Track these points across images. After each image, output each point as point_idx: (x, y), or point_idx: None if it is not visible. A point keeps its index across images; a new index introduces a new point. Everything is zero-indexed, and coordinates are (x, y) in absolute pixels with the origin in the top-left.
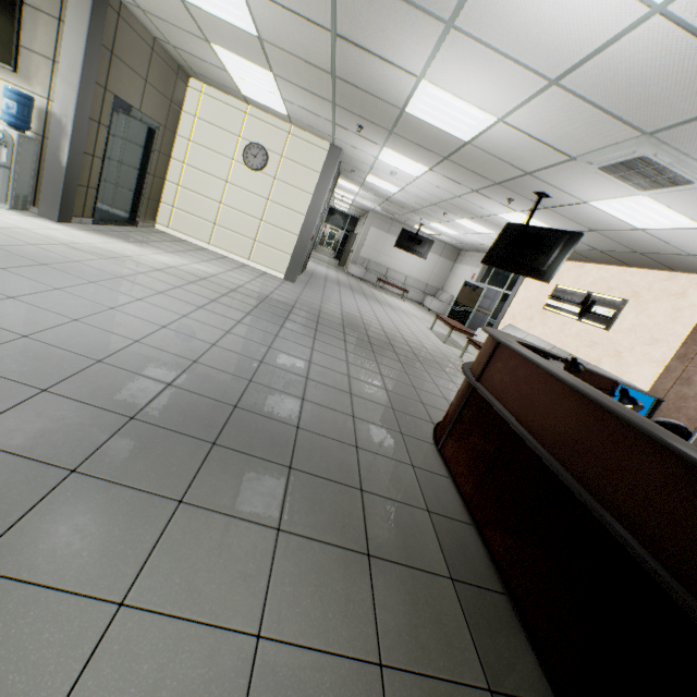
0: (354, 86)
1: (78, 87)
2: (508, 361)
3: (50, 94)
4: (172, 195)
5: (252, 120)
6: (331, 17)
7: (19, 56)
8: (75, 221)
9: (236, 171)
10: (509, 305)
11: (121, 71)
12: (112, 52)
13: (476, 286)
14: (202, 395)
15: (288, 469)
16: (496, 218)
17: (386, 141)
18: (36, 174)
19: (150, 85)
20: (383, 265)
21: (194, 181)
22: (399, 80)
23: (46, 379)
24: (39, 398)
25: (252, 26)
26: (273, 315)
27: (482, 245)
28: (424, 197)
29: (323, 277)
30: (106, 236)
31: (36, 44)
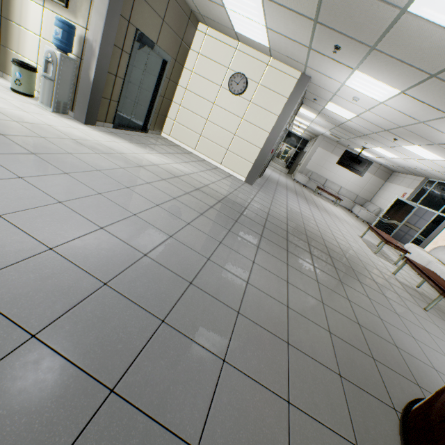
0: None
1: (105, 17)
2: None
3: (87, 24)
4: (175, 112)
5: (239, 54)
6: None
7: None
8: (99, 124)
9: (222, 95)
10: (443, 227)
11: (143, 8)
12: None
13: (407, 204)
14: (69, 362)
15: None
16: None
17: (361, 61)
18: (74, 87)
19: (166, 24)
20: (323, 176)
21: (191, 102)
22: None
23: None
24: None
25: None
26: (225, 216)
27: (422, 170)
28: (378, 123)
29: (276, 181)
30: (115, 137)
31: None
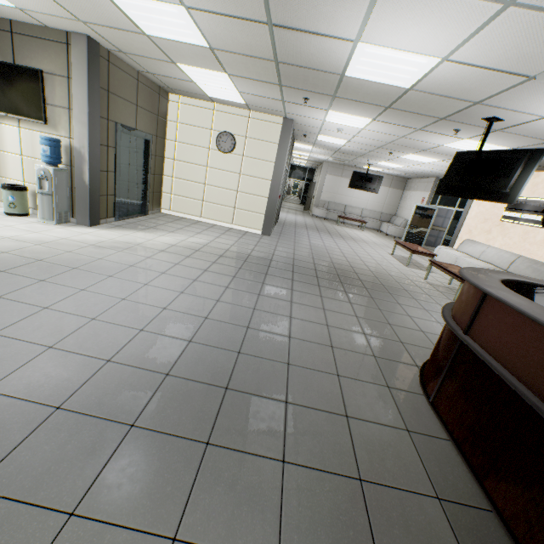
0: (295, 66)
1: (88, 124)
2: (503, 315)
3: (71, 134)
4: (169, 185)
5: (219, 114)
6: (265, 11)
7: (46, 112)
8: (102, 222)
9: (213, 157)
10: (463, 221)
11: (117, 103)
12: (108, 91)
13: (427, 209)
14: (195, 381)
15: (281, 465)
16: (441, 148)
17: (330, 105)
18: (71, 194)
19: (140, 107)
20: (341, 203)
21: (183, 171)
22: (335, 49)
23: (61, 393)
24: (52, 418)
25: (202, 40)
26: (255, 273)
27: (428, 172)
28: (369, 143)
29: (293, 224)
30: (124, 230)
31: (56, 100)
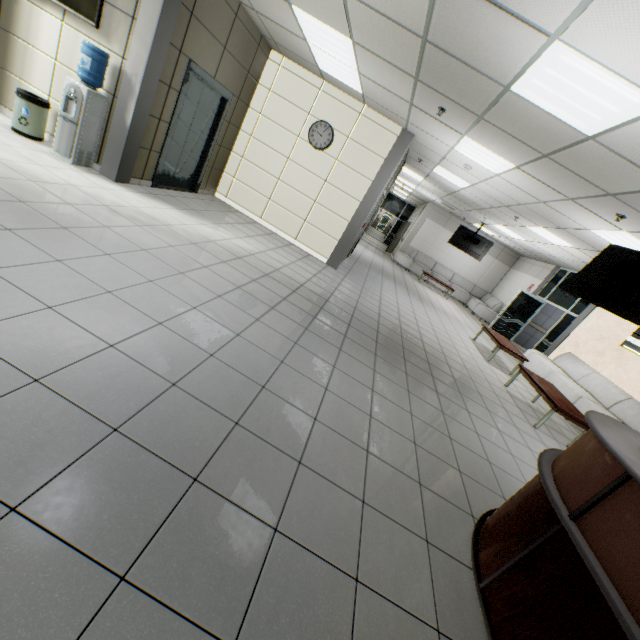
0: (448, 54)
1: (151, 46)
2: None
3: (125, 52)
4: (235, 166)
5: (324, 97)
6: None
7: (102, 11)
8: (134, 182)
9: (299, 148)
10: (572, 330)
11: (199, 34)
12: (192, 13)
13: (533, 299)
14: (153, 454)
15: None
16: (585, 232)
17: (469, 128)
18: (103, 133)
19: (229, 53)
20: (432, 258)
21: (257, 154)
22: (517, 41)
23: None
24: None
25: None
26: (301, 311)
27: (551, 256)
28: (496, 197)
29: (368, 263)
30: (157, 201)
31: None
